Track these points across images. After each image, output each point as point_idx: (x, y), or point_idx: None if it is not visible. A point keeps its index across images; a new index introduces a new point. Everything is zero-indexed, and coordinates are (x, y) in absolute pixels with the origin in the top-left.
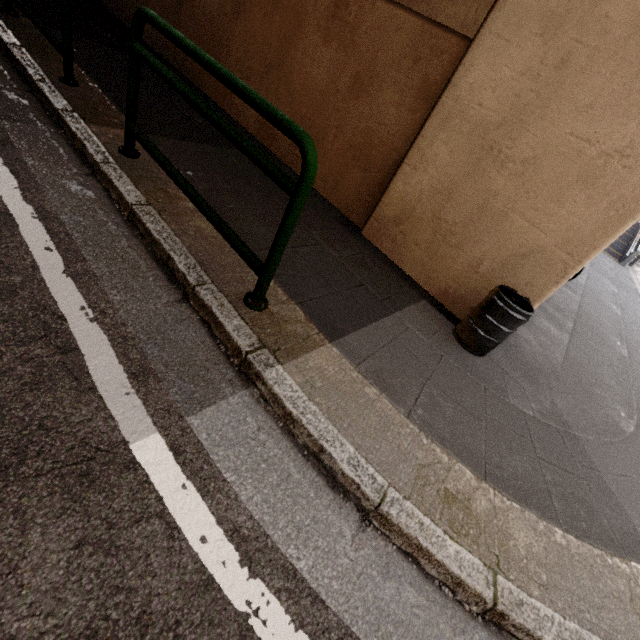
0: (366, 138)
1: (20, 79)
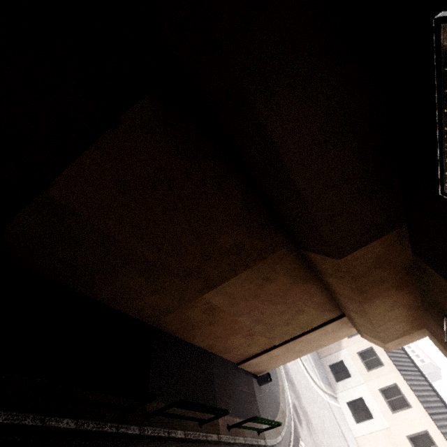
0: (246, 352)
1: (197, 443)
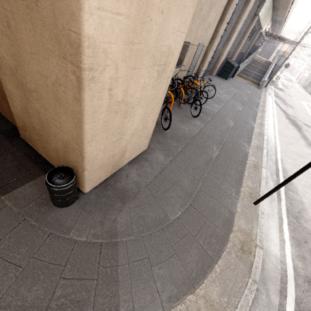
0: None
1: None
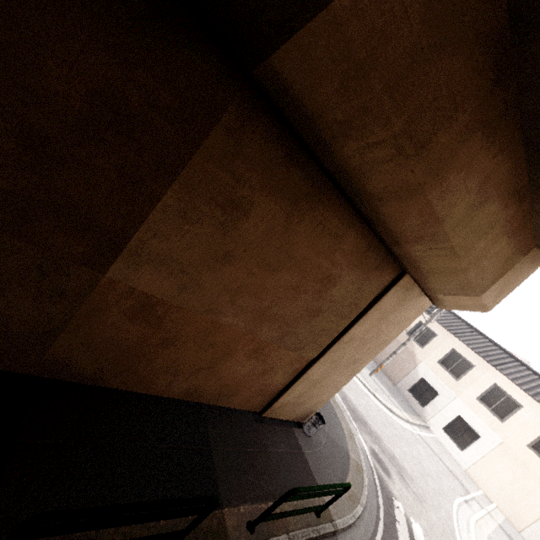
0: (266, 386)
1: None
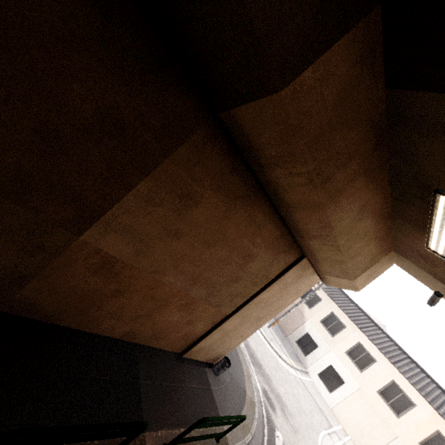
0: (189, 333)
1: None
